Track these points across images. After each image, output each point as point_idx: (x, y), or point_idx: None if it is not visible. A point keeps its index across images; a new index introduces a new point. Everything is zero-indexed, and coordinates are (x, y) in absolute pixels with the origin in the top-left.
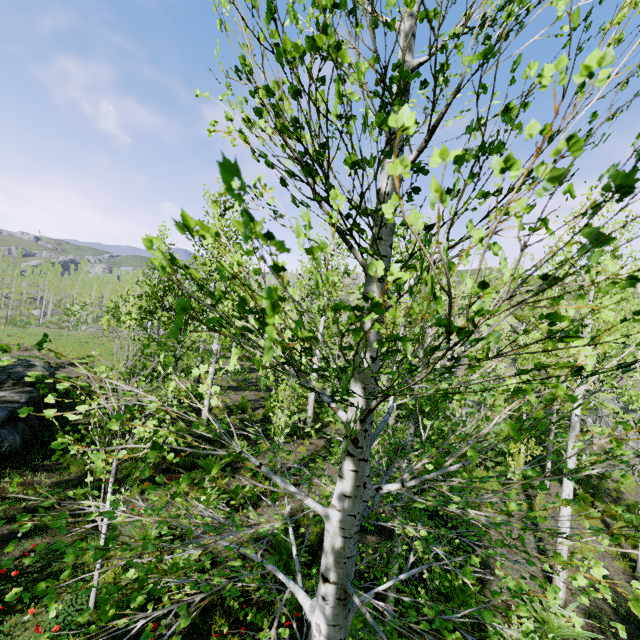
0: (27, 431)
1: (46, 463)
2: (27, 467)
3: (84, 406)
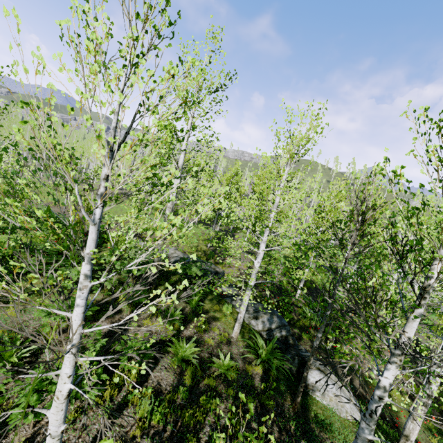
0: None
1: None
2: None
3: None
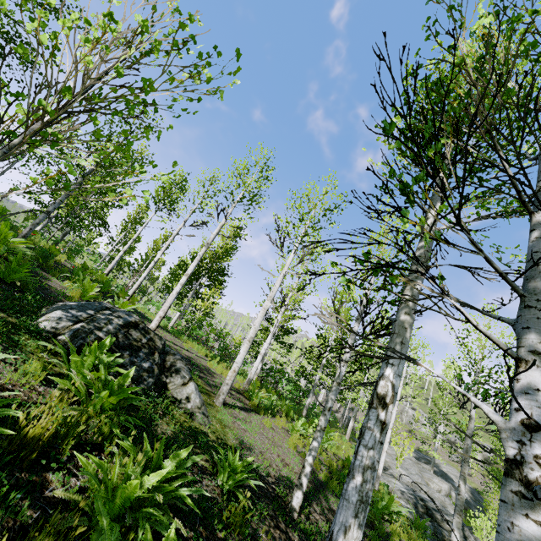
0: None
1: None
2: None
3: None
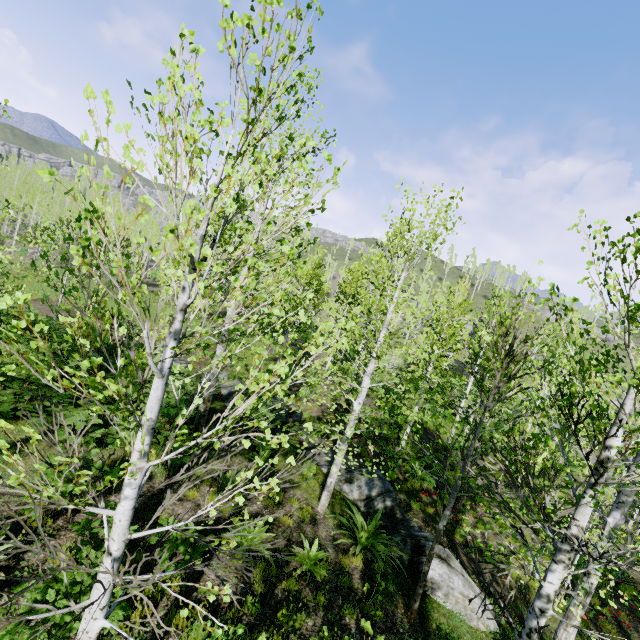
0: None
1: None
2: None
3: None
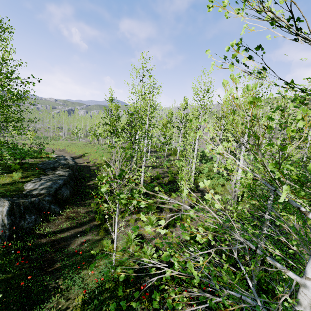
0: (71, 188)
1: (81, 203)
2: (74, 204)
3: (162, 221)
